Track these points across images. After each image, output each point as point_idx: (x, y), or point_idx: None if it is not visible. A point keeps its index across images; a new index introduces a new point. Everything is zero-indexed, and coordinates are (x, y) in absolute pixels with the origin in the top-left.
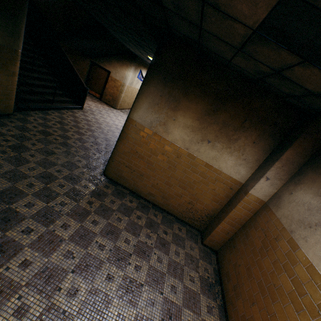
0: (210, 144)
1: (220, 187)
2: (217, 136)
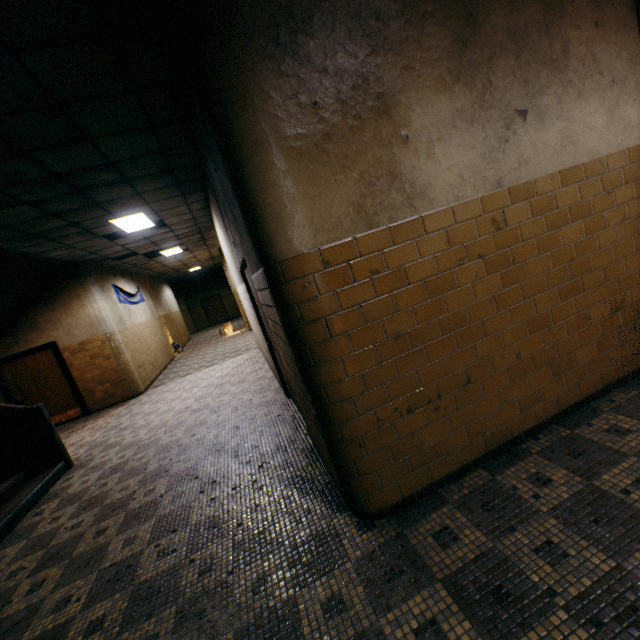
0: (529, 116)
1: (628, 198)
2: (526, 80)
